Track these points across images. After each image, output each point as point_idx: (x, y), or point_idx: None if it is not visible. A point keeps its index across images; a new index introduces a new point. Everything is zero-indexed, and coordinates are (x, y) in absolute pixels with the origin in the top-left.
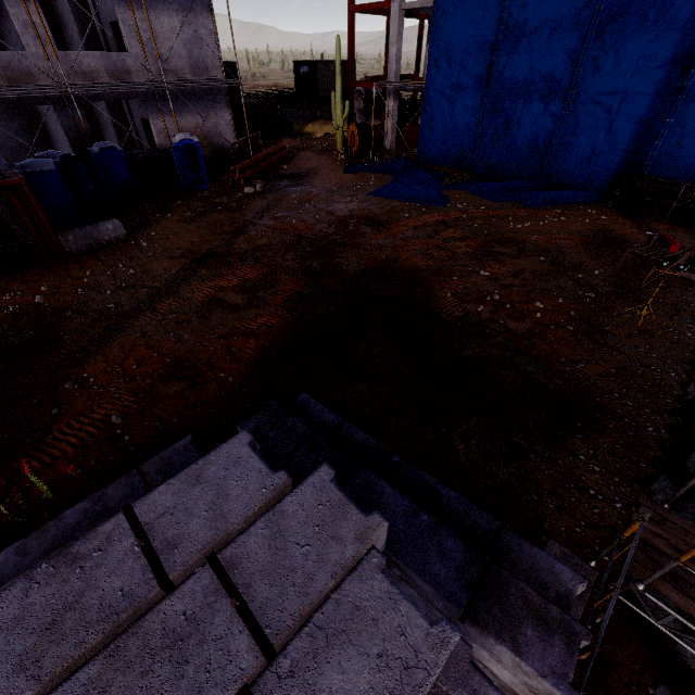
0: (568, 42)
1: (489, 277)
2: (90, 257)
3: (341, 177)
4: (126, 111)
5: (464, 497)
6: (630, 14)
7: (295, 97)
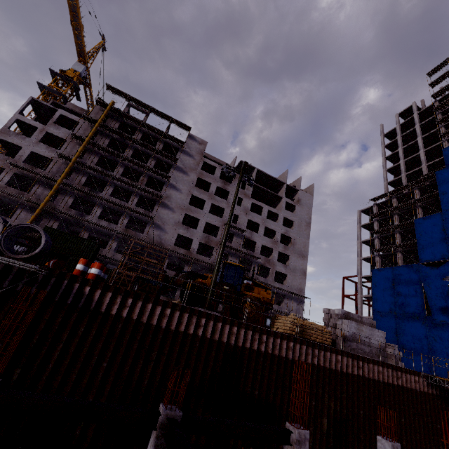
0: (421, 332)
1: None
2: None
3: None
4: None
5: None
6: (437, 327)
7: None
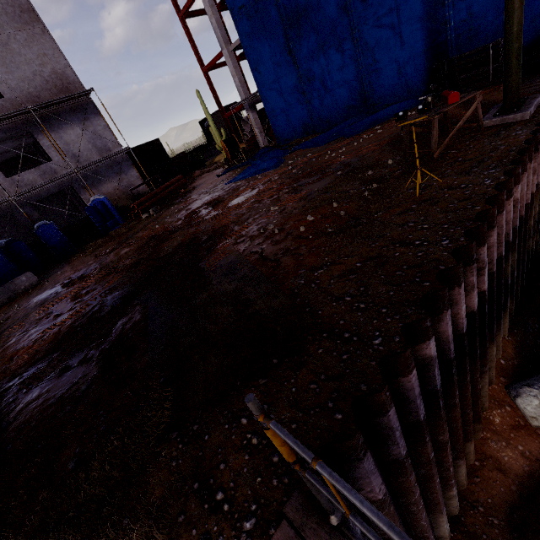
0: None
1: (277, 210)
2: (6, 306)
3: (215, 180)
4: (78, 197)
5: (35, 536)
6: None
7: (209, 143)
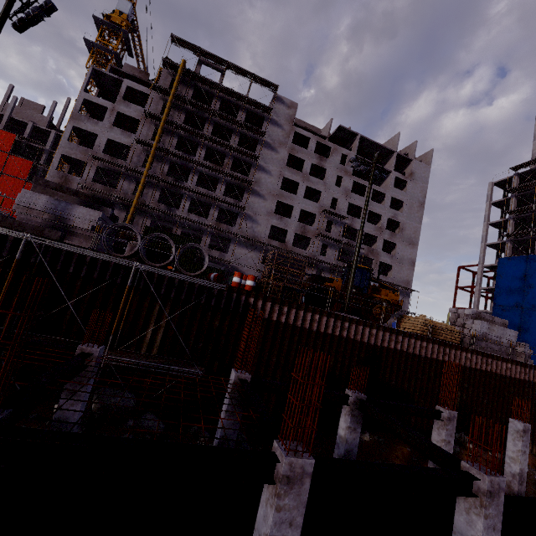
0: None
1: None
2: None
3: None
4: None
5: None
6: None
7: None
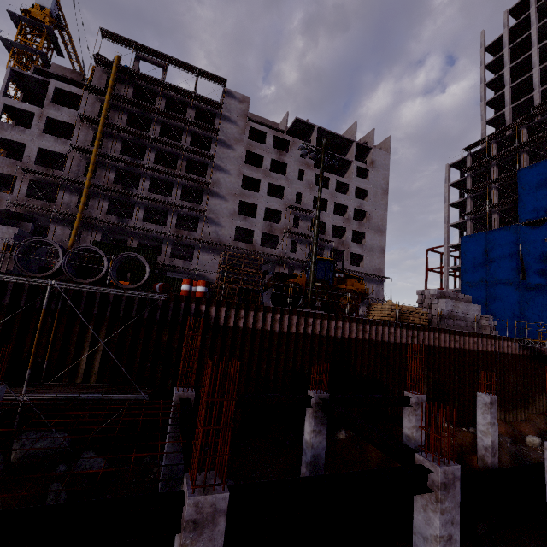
0: (514, 297)
1: None
2: None
3: None
4: None
5: None
6: (532, 291)
7: None
